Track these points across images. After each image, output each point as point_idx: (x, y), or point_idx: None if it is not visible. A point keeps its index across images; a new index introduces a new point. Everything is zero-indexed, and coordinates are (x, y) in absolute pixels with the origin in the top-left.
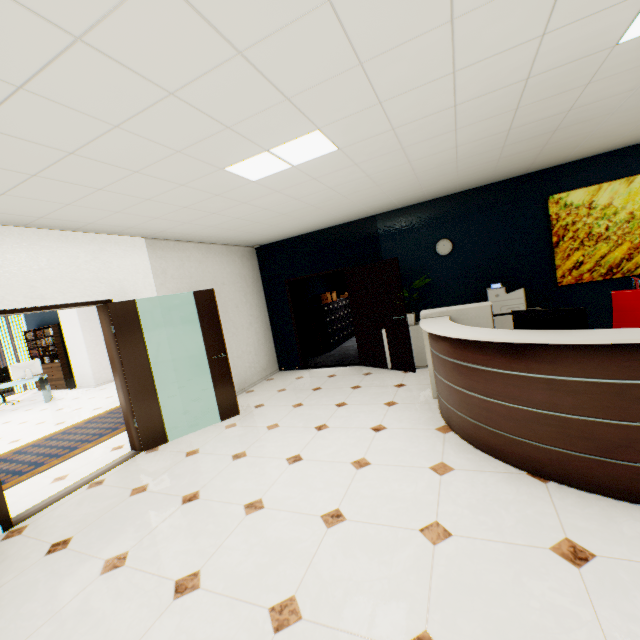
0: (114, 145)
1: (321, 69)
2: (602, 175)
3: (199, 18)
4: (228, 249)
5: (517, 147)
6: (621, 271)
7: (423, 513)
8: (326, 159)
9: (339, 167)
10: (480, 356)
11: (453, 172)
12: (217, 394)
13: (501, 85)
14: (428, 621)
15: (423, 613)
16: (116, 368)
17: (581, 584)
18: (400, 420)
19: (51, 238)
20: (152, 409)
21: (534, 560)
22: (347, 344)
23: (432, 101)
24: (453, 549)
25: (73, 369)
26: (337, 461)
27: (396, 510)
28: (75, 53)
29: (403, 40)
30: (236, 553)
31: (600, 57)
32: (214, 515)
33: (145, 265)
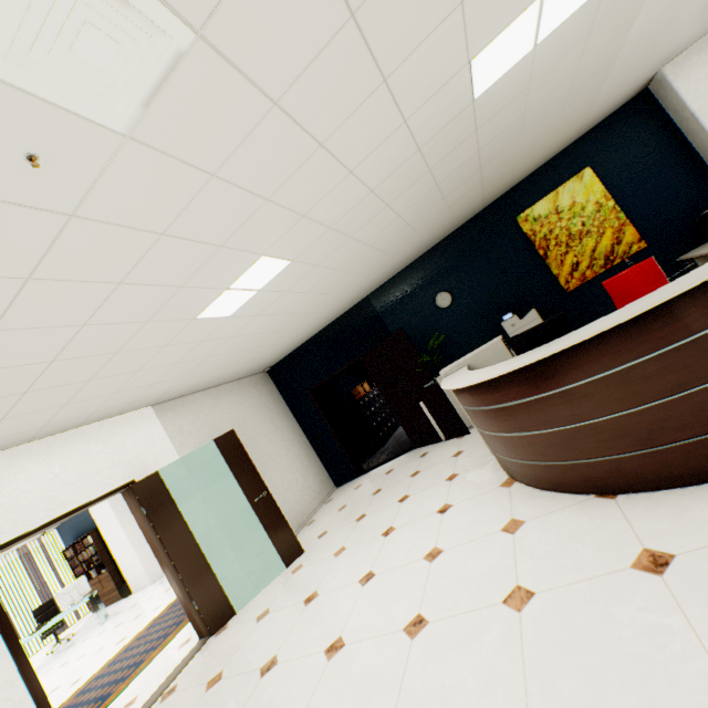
0: (88, 340)
1: (236, 216)
2: (553, 182)
3: (118, 227)
4: (239, 383)
5: (457, 193)
6: (618, 256)
7: (503, 582)
8: (286, 273)
9: (302, 274)
10: (496, 395)
11: (414, 234)
12: (272, 538)
13: (400, 162)
14: (527, 698)
15: (521, 691)
16: (158, 551)
17: (666, 592)
18: (464, 491)
19: (59, 442)
20: (208, 582)
21: (618, 586)
22: (399, 431)
23: (349, 196)
24: (538, 608)
25: (123, 573)
26: (409, 562)
27: (476, 590)
28: (29, 289)
29: (291, 172)
30: (324, 707)
31: (468, 112)
32: (295, 675)
33: (159, 432)
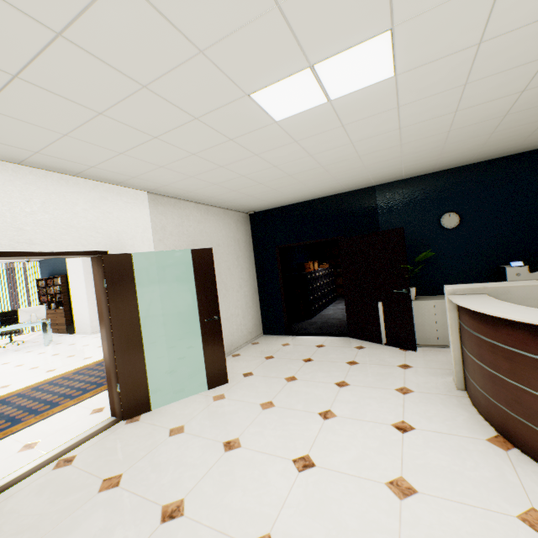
0: (117, 24)
1: None
2: None
3: None
4: (225, 212)
5: None
6: None
7: None
8: (370, 93)
9: (377, 109)
10: None
11: (487, 134)
12: (206, 359)
13: None
14: None
15: None
16: (104, 325)
17: None
18: (428, 417)
19: (49, 180)
20: (137, 373)
21: None
22: (326, 312)
23: None
24: None
25: (74, 316)
26: (364, 477)
27: None
28: None
29: None
30: None
31: None
32: None
33: (145, 219)
